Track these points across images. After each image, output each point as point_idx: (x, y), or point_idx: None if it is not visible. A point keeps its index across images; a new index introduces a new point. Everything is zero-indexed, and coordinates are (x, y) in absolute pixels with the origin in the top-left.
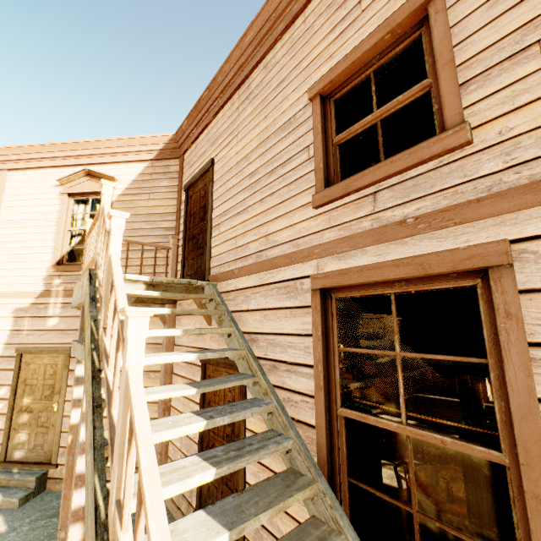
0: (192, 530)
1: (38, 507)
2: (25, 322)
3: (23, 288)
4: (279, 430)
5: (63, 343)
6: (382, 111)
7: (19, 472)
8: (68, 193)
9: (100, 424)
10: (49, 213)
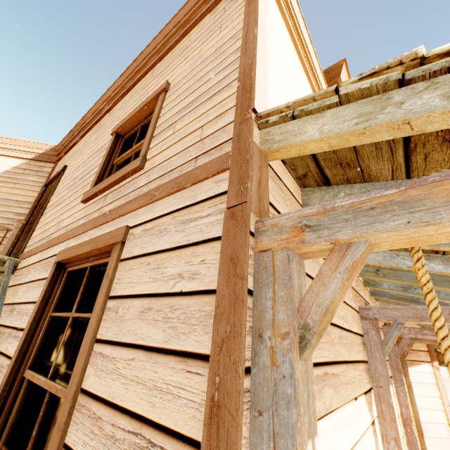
0: None
1: None
2: None
3: None
4: None
5: None
6: (135, 147)
7: None
8: None
9: None
10: None
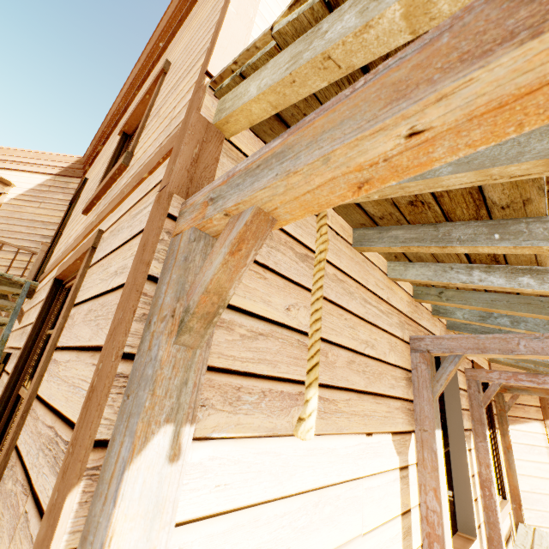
0: None
1: None
2: None
3: None
4: None
5: None
6: None
7: None
8: None
9: None
10: None
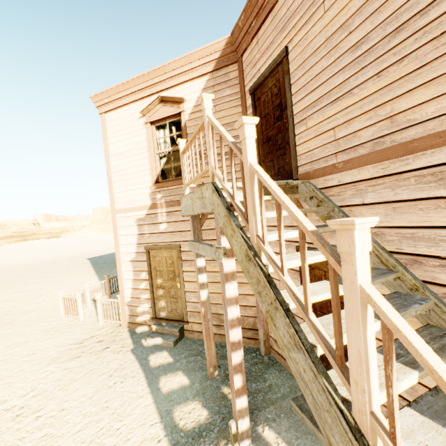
0: (420, 432)
1: (185, 348)
2: (145, 228)
3: (137, 204)
4: (442, 327)
5: (174, 241)
6: None
7: (166, 325)
8: (150, 122)
9: (298, 328)
10: (140, 142)
